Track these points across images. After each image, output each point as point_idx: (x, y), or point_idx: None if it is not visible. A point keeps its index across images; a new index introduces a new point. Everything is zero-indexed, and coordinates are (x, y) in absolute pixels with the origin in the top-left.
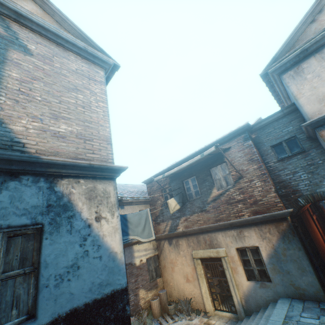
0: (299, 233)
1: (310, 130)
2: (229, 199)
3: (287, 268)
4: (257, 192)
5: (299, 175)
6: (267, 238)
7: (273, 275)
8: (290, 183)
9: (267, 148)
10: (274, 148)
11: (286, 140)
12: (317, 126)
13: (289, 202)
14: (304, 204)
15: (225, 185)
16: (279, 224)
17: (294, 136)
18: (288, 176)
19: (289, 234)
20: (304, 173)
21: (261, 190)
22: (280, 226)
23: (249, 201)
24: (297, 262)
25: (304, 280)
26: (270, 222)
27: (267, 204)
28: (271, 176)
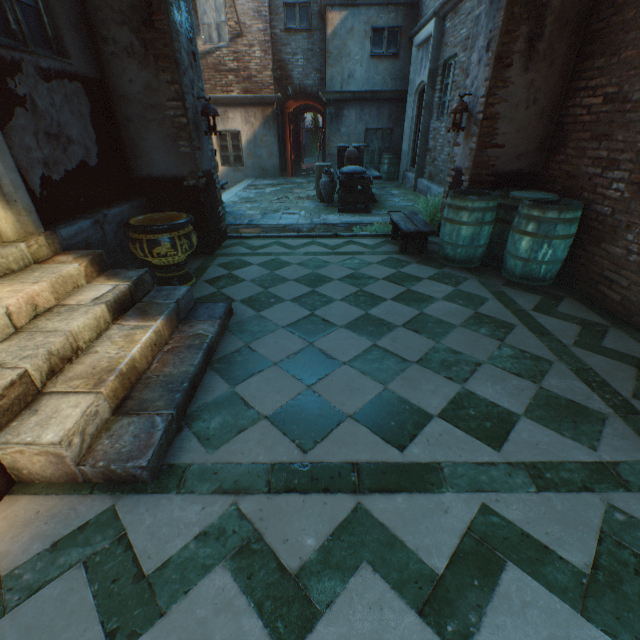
0: (279, 122)
1: (323, 6)
2: (219, 65)
3: (261, 154)
4: (255, 66)
5: (298, 60)
6: (251, 124)
7: (248, 160)
8: (287, 67)
9: (280, 5)
10: (288, 9)
11: (301, 4)
12: (329, 5)
13: (281, 89)
14: (292, 95)
15: (217, 40)
16: (266, 110)
17: (310, 3)
18: (289, 57)
19: (271, 122)
20: (303, 60)
21: (259, 65)
22: (266, 112)
23: (244, 75)
24: (270, 148)
25: (270, 163)
26: (259, 106)
27: (261, 85)
28: (273, 50)
